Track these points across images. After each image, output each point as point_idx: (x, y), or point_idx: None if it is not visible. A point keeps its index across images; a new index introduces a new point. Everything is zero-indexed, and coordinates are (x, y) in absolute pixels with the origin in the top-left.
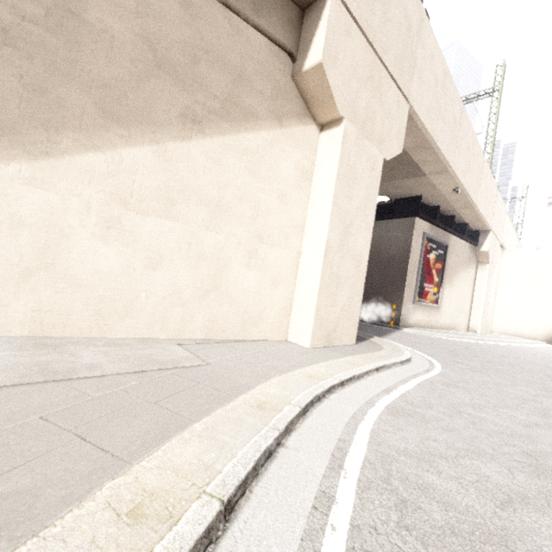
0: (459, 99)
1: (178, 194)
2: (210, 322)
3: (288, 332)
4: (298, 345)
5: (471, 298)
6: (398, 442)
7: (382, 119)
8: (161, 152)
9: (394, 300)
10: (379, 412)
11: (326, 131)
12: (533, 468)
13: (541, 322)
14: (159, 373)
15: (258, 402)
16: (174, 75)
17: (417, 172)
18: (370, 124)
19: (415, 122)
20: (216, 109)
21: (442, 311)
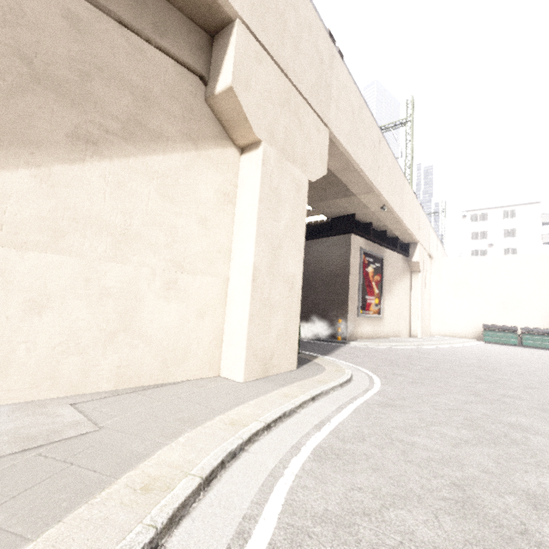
0: (376, 127)
1: (69, 223)
2: (121, 368)
3: (220, 366)
4: (231, 380)
5: (409, 306)
6: (317, 502)
7: (303, 143)
8: (44, 176)
9: (340, 315)
10: (304, 460)
11: (246, 154)
12: (460, 505)
13: (469, 321)
14: (18, 457)
15: (146, 480)
16: (59, 91)
17: (347, 193)
18: (291, 147)
19: (337, 147)
20: (116, 129)
21: (385, 321)
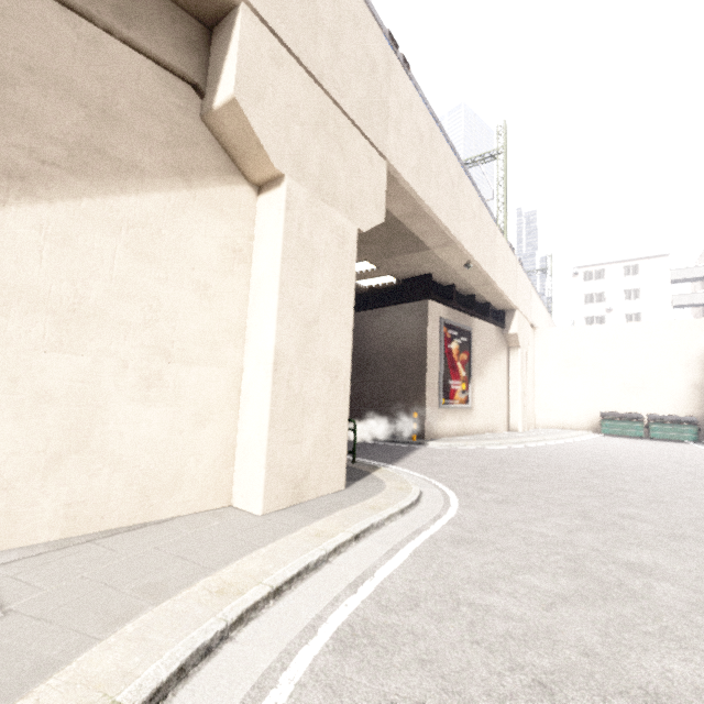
0: (454, 159)
1: None
2: (72, 506)
3: (232, 492)
4: (246, 512)
5: (507, 391)
6: None
7: (349, 179)
8: None
9: (415, 406)
10: (318, 651)
11: (265, 193)
12: None
13: (583, 408)
14: None
15: None
16: None
17: (419, 246)
18: (330, 185)
19: (400, 184)
20: (59, 158)
21: (475, 412)
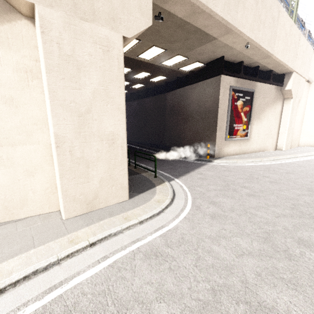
0: None
1: None
2: None
3: (59, 204)
4: (61, 216)
5: (278, 127)
6: None
7: None
8: None
9: (211, 140)
10: None
11: (35, 23)
12: None
13: None
14: None
15: None
16: None
17: (208, 37)
18: (87, 3)
19: None
20: None
21: (251, 141)
